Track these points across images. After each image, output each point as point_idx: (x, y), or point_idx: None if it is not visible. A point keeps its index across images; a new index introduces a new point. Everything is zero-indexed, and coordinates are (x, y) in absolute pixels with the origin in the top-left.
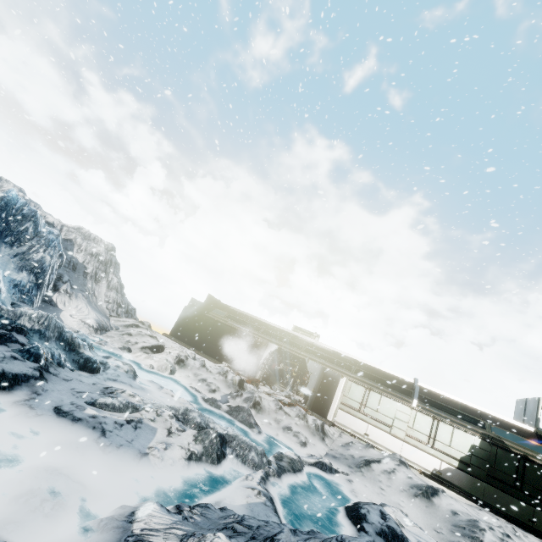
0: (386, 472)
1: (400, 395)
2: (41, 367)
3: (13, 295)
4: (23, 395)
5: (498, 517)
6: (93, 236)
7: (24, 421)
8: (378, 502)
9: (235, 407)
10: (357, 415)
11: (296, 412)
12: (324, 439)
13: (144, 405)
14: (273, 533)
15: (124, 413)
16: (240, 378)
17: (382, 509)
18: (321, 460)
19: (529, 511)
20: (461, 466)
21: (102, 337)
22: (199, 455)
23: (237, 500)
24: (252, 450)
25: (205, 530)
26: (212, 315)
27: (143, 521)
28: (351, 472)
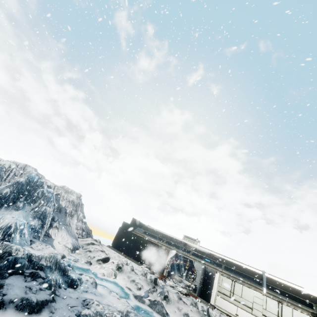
0: None
1: (254, 285)
2: (52, 292)
3: (31, 234)
4: (46, 315)
5: None
6: (70, 190)
7: None
8: None
9: (153, 301)
10: (229, 300)
11: (190, 301)
12: None
13: (104, 311)
14: None
15: None
16: (154, 278)
17: None
18: None
19: None
20: None
21: (75, 255)
22: None
23: None
24: None
25: None
26: (136, 232)
27: None
28: None
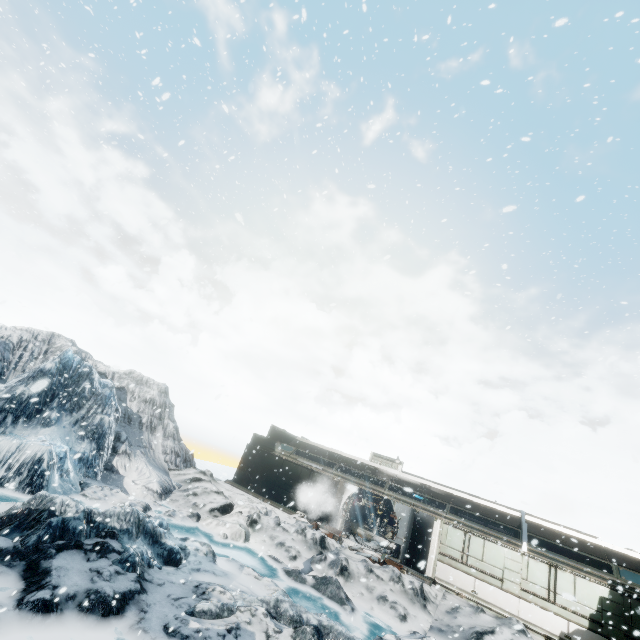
0: None
1: (506, 538)
2: (139, 575)
3: (79, 471)
4: (133, 616)
5: None
6: (145, 379)
7: None
8: None
9: (322, 579)
10: (460, 567)
11: (390, 574)
12: (426, 605)
13: (236, 602)
14: None
15: (221, 619)
16: (320, 536)
17: None
18: (425, 639)
19: None
20: (593, 626)
21: (167, 503)
22: None
23: None
24: None
25: None
26: (279, 452)
27: None
28: None
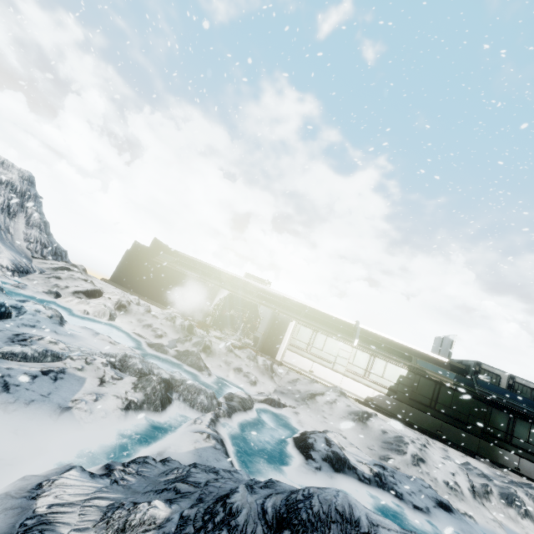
0: (329, 403)
1: (343, 336)
2: None
3: None
4: None
5: (414, 431)
6: (1, 160)
7: None
8: (321, 429)
9: (184, 352)
10: (304, 354)
11: (247, 354)
12: (273, 377)
13: (70, 353)
14: (225, 489)
15: (41, 363)
16: (189, 324)
17: (326, 436)
18: (270, 397)
19: (438, 424)
20: (390, 393)
21: (20, 280)
22: (139, 403)
23: (184, 446)
24: (201, 393)
25: (139, 495)
26: (159, 260)
27: (53, 494)
28: (297, 405)
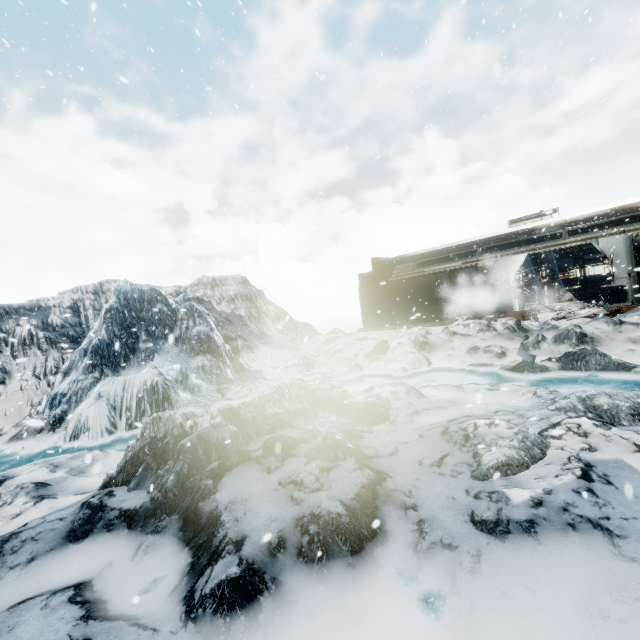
0: None
1: None
2: (356, 457)
3: (210, 382)
4: (401, 525)
5: None
6: (217, 280)
7: (478, 586)
8: None
9: (567, 357)
10: None
11: None
12: None
13: (527, 429)
14: None
15: (538, 462)
16: (515, 321)
17: None
18: None
19: None
20: None
21: (316, 371)
22: None
23: None
24: None
25: None
26: (398, 276)
27: None
28: None
